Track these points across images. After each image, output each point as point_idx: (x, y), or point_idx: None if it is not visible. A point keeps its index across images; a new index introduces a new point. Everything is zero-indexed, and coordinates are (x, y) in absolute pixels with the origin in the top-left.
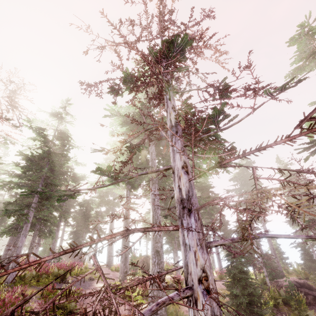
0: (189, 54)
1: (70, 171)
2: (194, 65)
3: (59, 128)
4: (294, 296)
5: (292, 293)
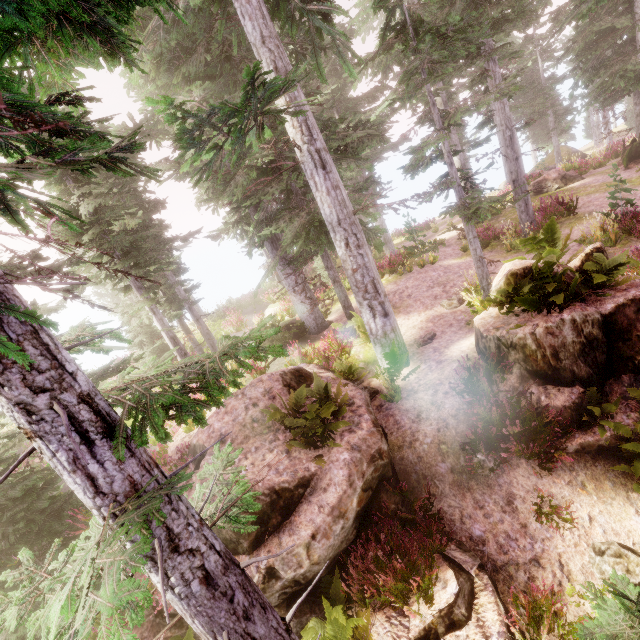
0: None
1: None
2: None
3: None
4: None
5: None
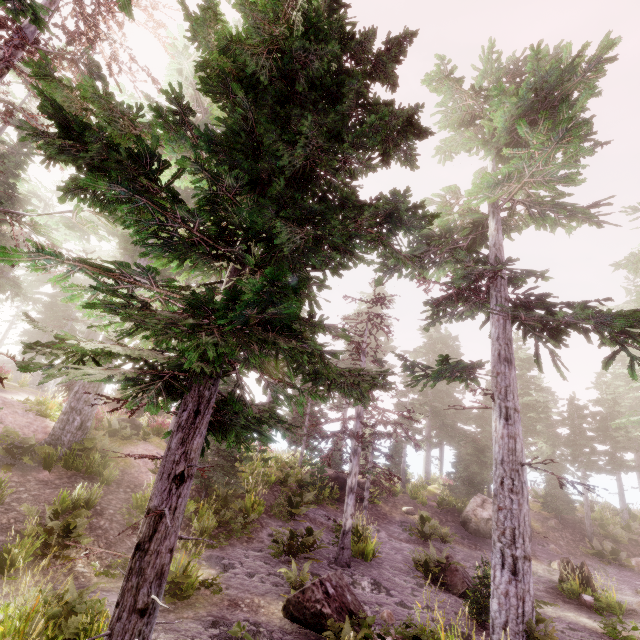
0: (108, 3)
1: (43, 207)
2: (120, 28)
3: (28, 104)
4: (319, 482)
5: (318, 477)
